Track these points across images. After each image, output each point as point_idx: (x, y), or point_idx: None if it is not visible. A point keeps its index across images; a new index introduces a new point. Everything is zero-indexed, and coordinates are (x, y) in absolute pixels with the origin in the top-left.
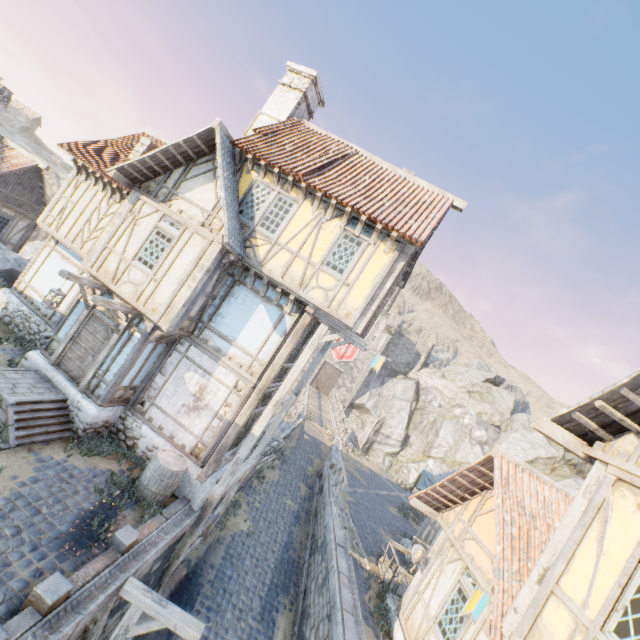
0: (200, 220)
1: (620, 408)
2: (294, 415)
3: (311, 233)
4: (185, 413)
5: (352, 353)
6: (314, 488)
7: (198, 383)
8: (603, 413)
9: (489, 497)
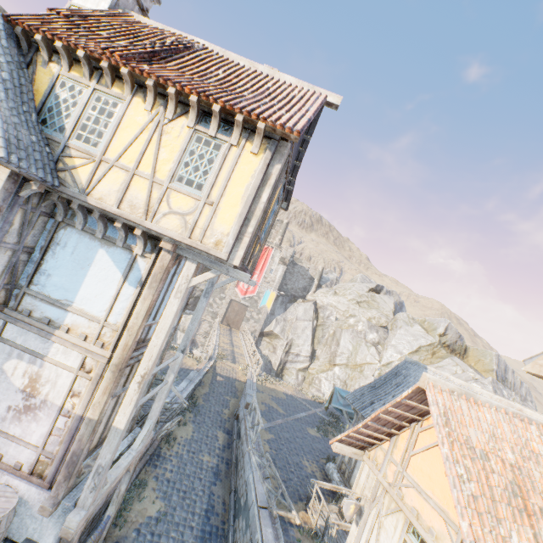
0: None
1: None
2: (204, 359)
3: (150, 140)
4: (13, 419)
5: (254, 287)
6: (233, 432)
7: (26, 373)
8: None
9: (421, 431)
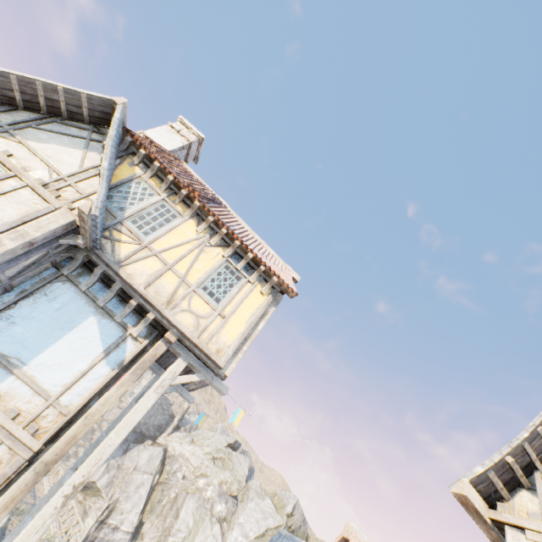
0: (42, 178)
1: (518, 463)
2: None
3: (192, 251)
4: None
5: None
6: None
7: None
8: (507, 469)
9: None
